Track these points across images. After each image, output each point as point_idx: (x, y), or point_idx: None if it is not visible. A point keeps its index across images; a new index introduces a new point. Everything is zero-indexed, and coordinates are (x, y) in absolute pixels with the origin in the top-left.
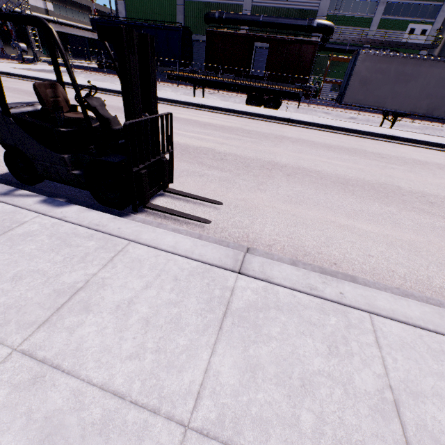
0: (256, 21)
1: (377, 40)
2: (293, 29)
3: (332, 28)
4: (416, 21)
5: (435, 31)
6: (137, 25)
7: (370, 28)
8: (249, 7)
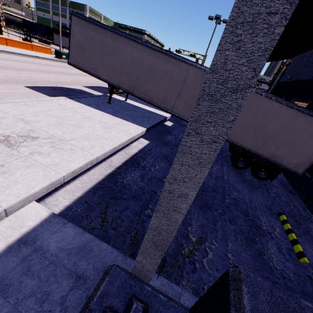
0: (68, 29)
1: None
2: None
3: None
4: None
5: None
6: (34, 23)
7: None
8: (68, 25)
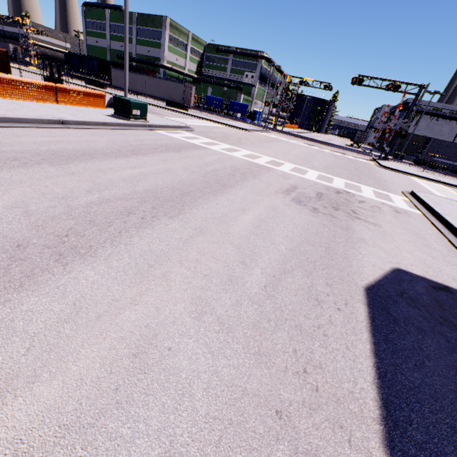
0: (135, 60)
1: (223, 78)
2: (149, 65)
3: (165, 66)
4: (248, 71)
5: (257, 77)
6: (81, 56)
7: (227, 72)
8: (135, 54)
